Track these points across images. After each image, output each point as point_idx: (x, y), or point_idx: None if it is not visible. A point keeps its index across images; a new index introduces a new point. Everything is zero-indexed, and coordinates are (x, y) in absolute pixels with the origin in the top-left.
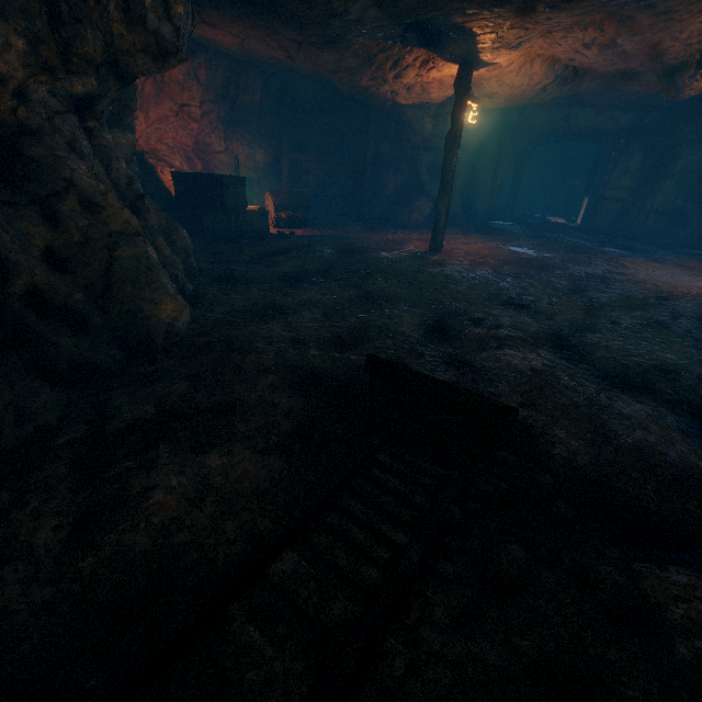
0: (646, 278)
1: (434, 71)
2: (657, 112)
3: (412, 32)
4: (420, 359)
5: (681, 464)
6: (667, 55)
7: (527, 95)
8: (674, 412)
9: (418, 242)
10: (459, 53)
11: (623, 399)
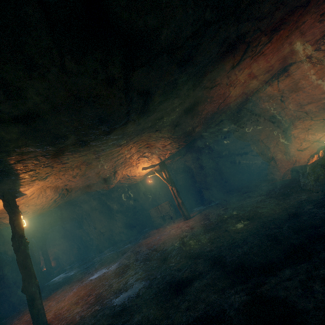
0: (162, 239)
1: None
2: (97, 199)
3: None
4: None
5: None
6: (103, 175)
7: (46, 206)
8: None
9: None
10: (2, 188)
11: None
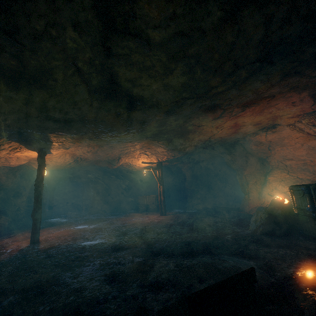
0: (134, 221)
1: (19, 153)
2: (102, 172)
3: (16, 135)
4: (138, 299)
5: (239, 266)
6: (110, 157)
7: (63, 165)
8: (208, 255)
9: (16, 242)
10: (40, 147)
11: (200, 258)
